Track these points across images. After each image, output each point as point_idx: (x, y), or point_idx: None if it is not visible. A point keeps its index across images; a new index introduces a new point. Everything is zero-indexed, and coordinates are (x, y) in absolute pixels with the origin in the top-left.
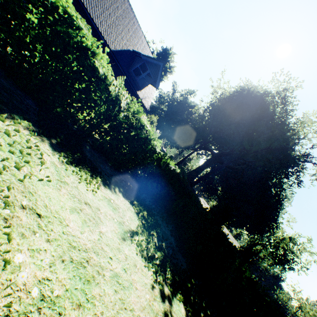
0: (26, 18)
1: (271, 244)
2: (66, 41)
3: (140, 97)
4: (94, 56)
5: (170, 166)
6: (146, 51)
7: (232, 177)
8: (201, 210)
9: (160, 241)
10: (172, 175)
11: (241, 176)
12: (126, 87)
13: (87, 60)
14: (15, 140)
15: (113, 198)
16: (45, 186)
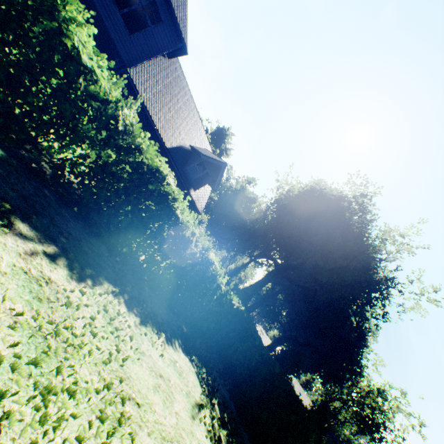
0: (123, 179)
1: (354, 400)
2: (151, 191)
3: (194, 199)
4: (175, 201)
5: (233, 302)
6: (204, 143)
7: (300, 298)
8: (267, 358)
9: (222, 412)
10: (234, 313)
11: (313, 298)
12: (178, 186)
13: (165, 203)
14: (112, 316)
15: (176, 359)
16: (134, 364)
